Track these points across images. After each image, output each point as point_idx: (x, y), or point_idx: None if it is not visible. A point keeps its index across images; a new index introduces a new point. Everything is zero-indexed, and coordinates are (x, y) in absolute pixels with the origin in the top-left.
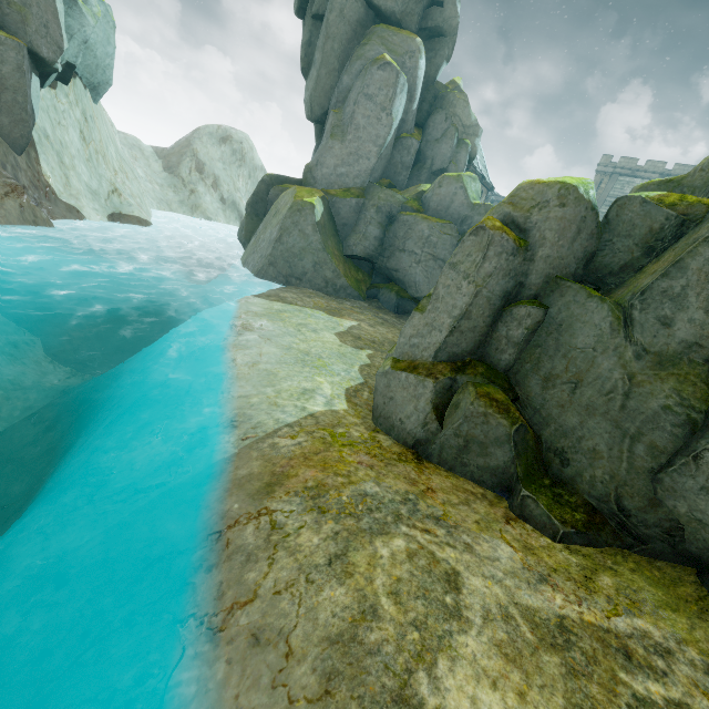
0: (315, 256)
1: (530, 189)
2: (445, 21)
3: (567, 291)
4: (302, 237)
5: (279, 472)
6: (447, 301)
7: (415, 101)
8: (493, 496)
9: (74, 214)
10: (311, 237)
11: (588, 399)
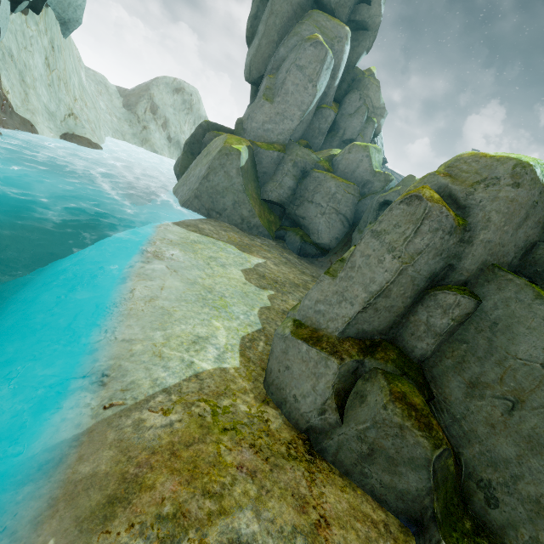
0: (235, 196)
1: (473, 162)
2: (371, 17)
3: (507, 285)
4: (227, 178)
5: (131, 477)
6: (363, 272)
7: (337, 79)
8: (397, 528)
9: (28, 128)
10: (234, 179)
11: (532, 429)
